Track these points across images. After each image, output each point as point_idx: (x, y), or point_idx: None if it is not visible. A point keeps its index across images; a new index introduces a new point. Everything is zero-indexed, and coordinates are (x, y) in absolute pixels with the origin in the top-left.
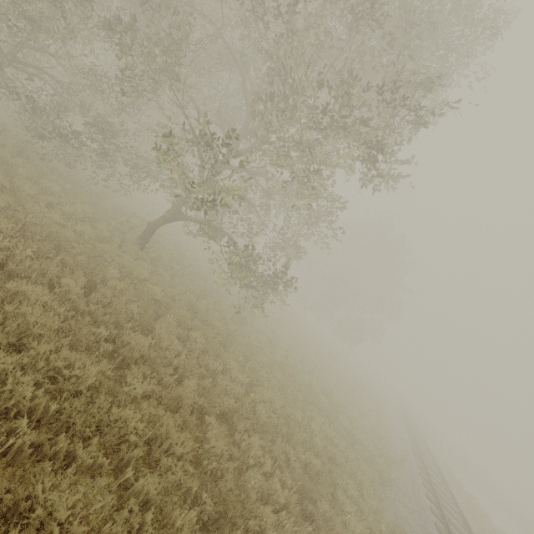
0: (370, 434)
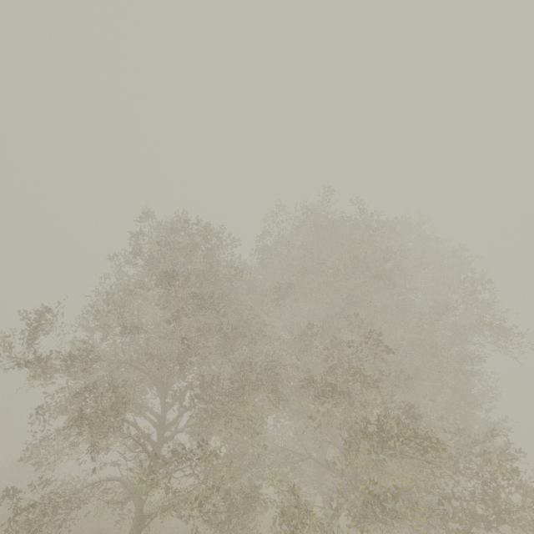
0: None
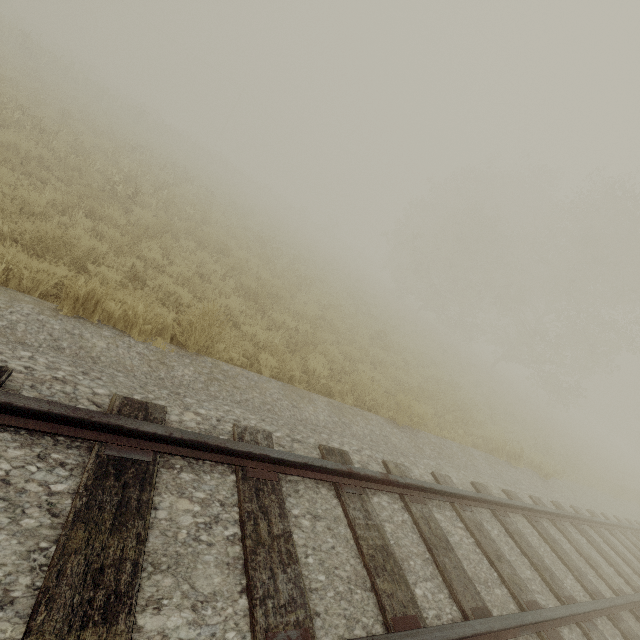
0: None
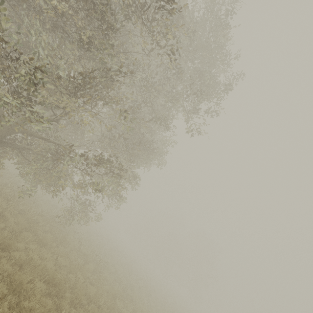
0: None
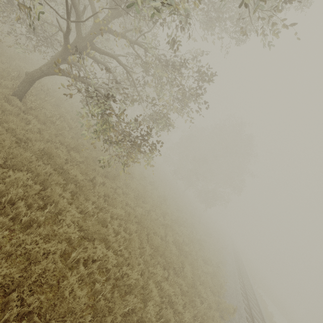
0: (210, 281)
